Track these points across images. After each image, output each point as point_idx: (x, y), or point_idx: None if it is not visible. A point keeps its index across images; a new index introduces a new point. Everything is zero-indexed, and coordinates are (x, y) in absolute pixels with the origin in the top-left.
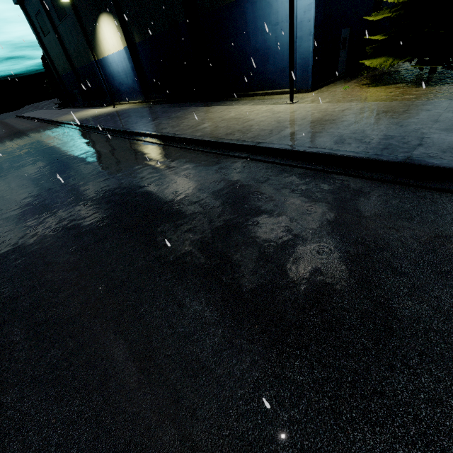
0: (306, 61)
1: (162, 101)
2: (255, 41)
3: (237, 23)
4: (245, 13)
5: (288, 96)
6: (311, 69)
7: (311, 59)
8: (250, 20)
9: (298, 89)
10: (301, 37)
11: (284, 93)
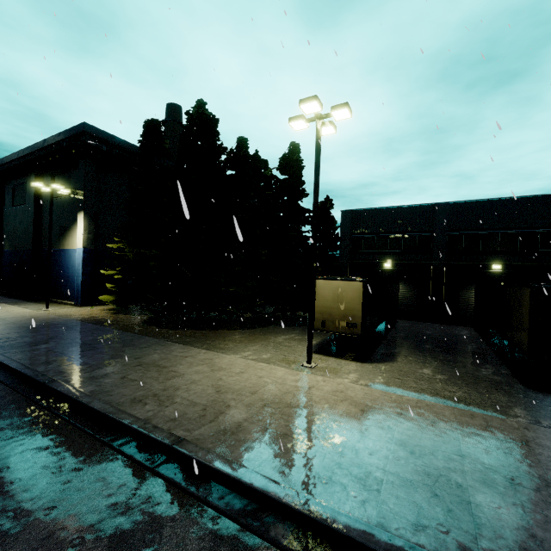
0: (79, 289)
1: (7, 293)
2: (64, 271)
3: (58, 259)
4: (62, 256)
5: (65, 306)
6: (80, 294)
7: (81, 289)
8: (64, 260)
9: (75, 303)
10: (77, 276)
11: (70, 304)
